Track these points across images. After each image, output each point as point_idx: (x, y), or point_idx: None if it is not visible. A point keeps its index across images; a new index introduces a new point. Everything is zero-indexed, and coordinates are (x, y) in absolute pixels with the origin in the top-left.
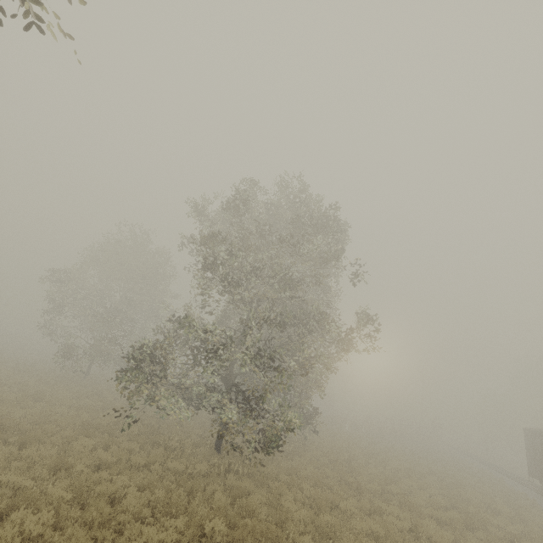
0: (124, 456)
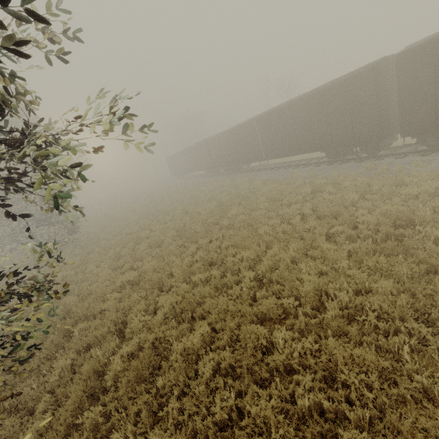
0: None
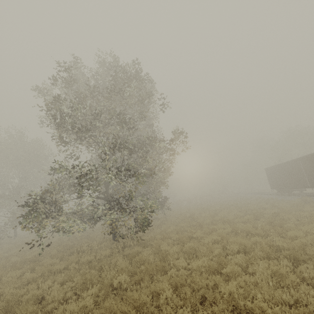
0: (46, 269)
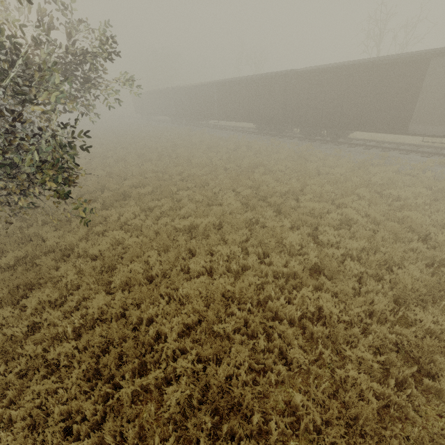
0: None
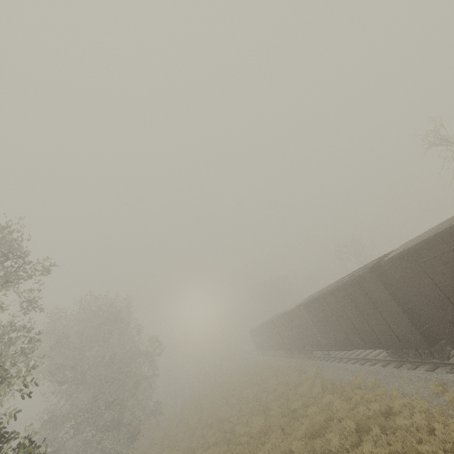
0: None
